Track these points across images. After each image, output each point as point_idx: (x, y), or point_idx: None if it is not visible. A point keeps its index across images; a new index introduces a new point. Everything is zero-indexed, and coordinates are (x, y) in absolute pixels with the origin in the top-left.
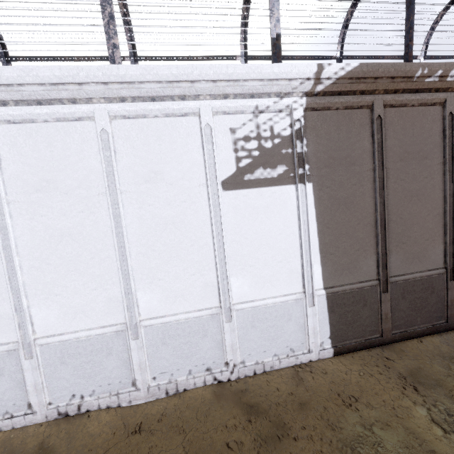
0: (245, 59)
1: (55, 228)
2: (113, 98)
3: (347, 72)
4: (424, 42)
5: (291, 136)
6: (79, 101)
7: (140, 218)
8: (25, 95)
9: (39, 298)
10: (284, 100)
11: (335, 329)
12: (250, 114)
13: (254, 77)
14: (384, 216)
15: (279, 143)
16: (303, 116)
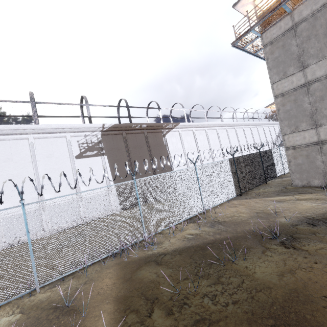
0: (83, 117)
1: (11, 174)
2: (35, 133)
3: (112, 126)
4: (146, 113)
5: (98, 142)
6: (23, 134)
7: (45, 169)
8: (3, 132)
9: (2, 200)
10: (94, 132)
11: (121, 201)
12: (83, 136)
13: (83, 127)
14: (131, 164)
15: (94, 144)
16: (101, 137)
